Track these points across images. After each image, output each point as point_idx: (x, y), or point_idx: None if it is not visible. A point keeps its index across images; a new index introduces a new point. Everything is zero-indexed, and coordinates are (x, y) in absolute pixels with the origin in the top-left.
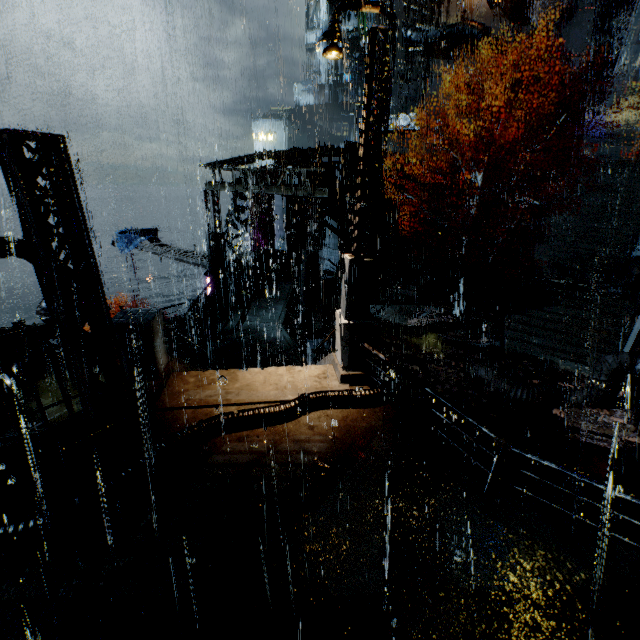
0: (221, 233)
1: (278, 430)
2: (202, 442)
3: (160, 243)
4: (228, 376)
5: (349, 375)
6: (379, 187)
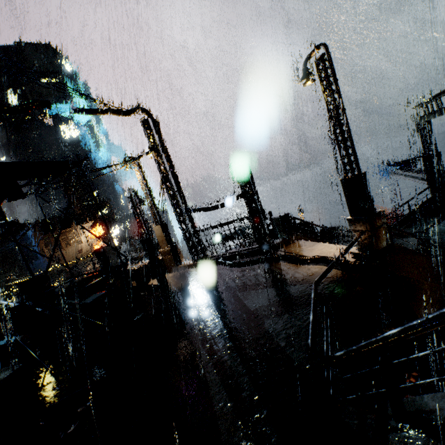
0: (435, 153)
1: (296, 266)
2: (275, 262)
3: (408, 169)
4: (312, 244)
5: (354, 253)
6: (346, 132)
